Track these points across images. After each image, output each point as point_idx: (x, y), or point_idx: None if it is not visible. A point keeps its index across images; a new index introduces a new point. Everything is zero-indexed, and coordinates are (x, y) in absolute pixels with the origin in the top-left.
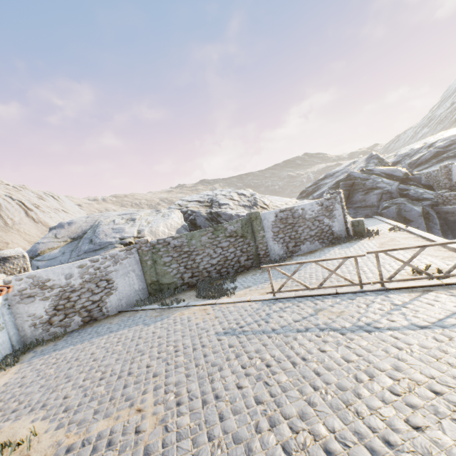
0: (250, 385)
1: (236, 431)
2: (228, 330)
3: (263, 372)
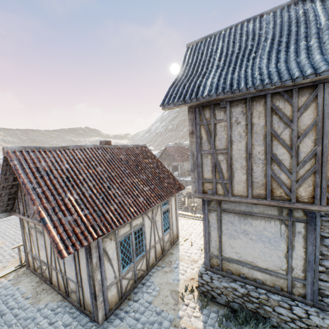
0: (11, 226)
1: (5, 231)
2: (3, 220)
3: (16, 224)
